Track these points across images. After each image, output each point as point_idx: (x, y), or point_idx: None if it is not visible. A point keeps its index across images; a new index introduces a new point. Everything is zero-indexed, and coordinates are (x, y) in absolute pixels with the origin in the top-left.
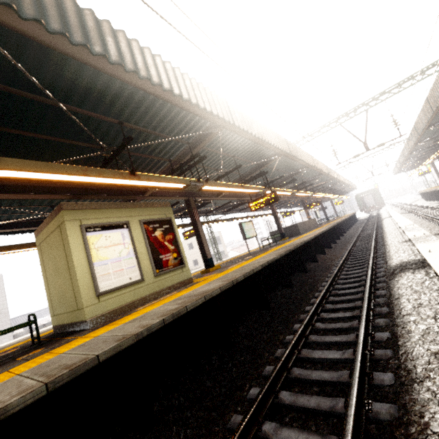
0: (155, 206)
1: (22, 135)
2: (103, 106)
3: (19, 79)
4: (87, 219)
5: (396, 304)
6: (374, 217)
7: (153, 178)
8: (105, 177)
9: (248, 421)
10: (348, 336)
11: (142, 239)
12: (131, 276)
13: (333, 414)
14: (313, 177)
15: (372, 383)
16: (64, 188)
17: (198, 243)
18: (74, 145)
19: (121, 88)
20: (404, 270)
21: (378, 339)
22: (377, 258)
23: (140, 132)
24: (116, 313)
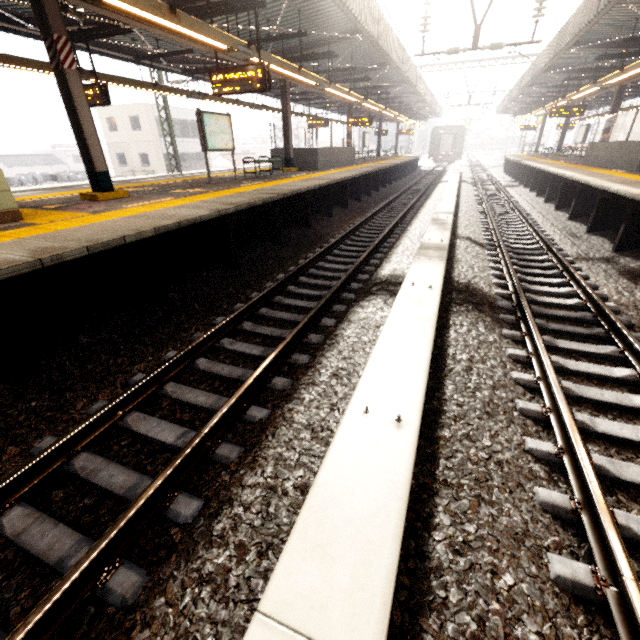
0: None
1: None
2: None
3: None
4: None
5: (322, 356)
6: (436, 174)
7: None
8: None
9: None
10: (218, 399)
11: None
12: None
13: (58, 571)
14: (376, 64)
15: (163, 515)
16: None
17: (75, 130)
18: None
19: None
20: (381, 292)
21: (249, 418)
22: (379, 252)
23: None
24: None
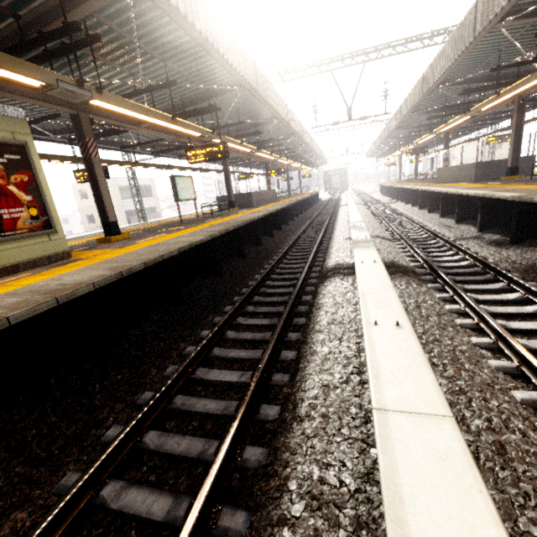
0: None
1: None
2: None
3: None
4: None
5: (315, 316)
6: (334, 201)
7: None
8: None
9: (79, 490)
10: (255, 352)
11: None
12: None
13: (200, 461)
14: (284, 135)
15: (256, 418)
16: None
17: (95, 196)
18: None
19: None
20: (336, 275)
21: (284, 358)
22: (319, 253)
23: None
24: None
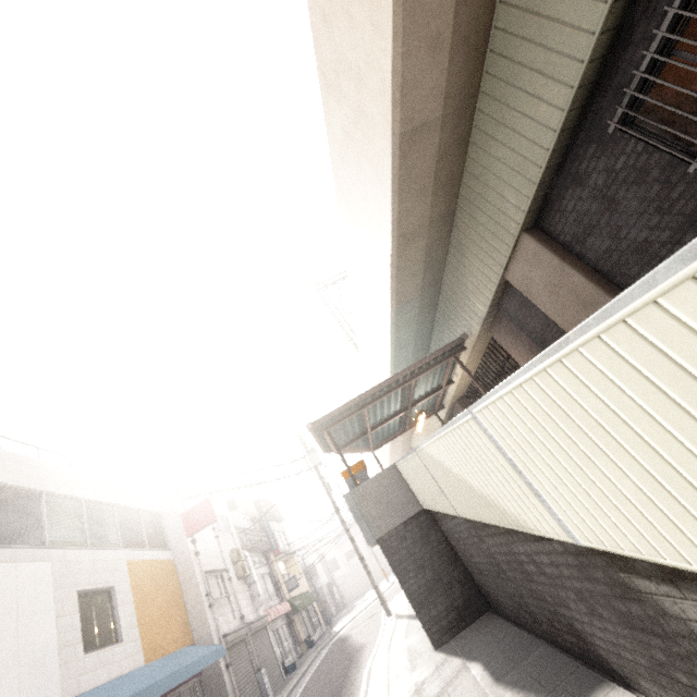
0: None
1: None
2: None
3: None
4: None
5: None
6: None
7: None
8: None
9: None
10: None
11: None
12: None
13: None
14: None
15: None
16: None
17: None
18: None
19: None
20: None
21: None
22: None
23: None
24: None
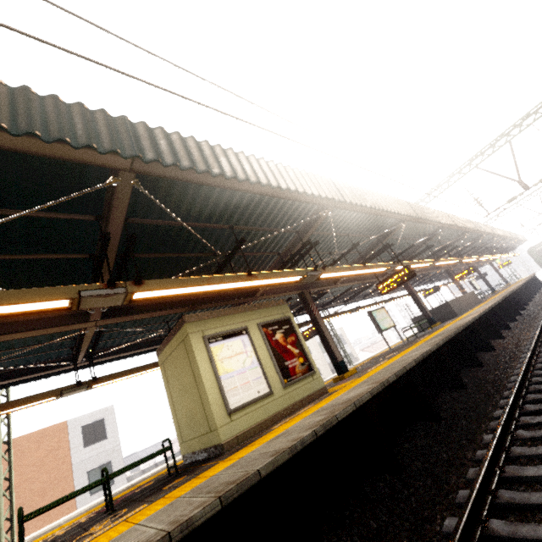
0: (270, 306)
1: (149, 257)
2: (215, 216)
3: (152, 211)
4: (208, 329)
5: None
6: None
7: (269, 275)
8: (226, 282)
9: None
10: None
11: (263, 344)
12: (258, 389)
13: None
14: (455, 237)
15: None
16: (180, 301)
17: (323, 344)
18: (190, 257)
19: (231, 195)
20: None
21: None
22: None
23: (249, 231)
24: (249, 434)
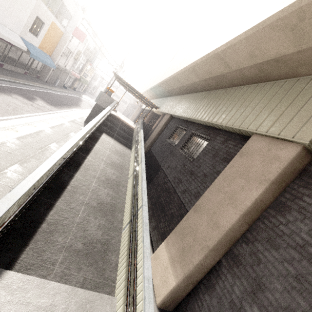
0: None
1: None
2: None
3: None
4: None
5: None
6: None
7: None
8: None
9: None
10: None
11: None
12: None
13: None
14: None
15: None
16: None
17: None
18: None
19: None
20: None
21: None
22: None
23: None
24: None
